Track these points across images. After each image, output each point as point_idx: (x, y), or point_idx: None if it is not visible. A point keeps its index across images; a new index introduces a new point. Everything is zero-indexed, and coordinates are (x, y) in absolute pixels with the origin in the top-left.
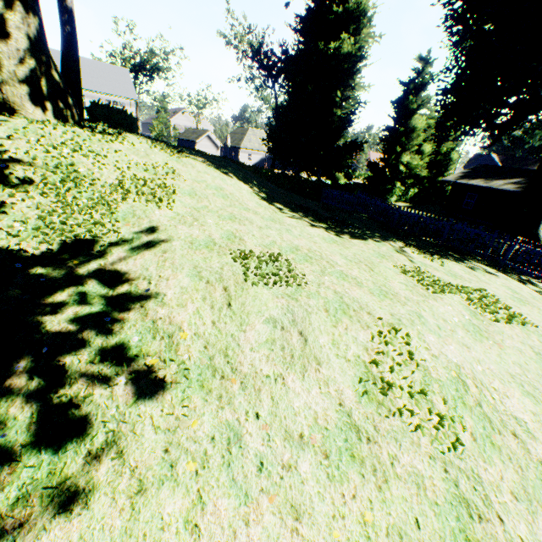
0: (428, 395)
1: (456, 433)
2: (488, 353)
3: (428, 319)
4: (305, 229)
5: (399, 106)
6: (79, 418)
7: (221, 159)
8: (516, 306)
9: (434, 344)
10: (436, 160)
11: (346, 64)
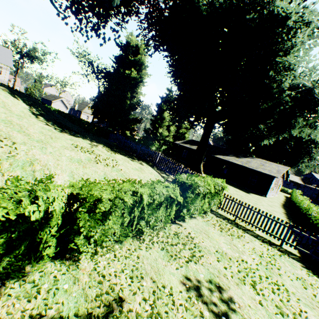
0: (3, 161)
1: (2, 172)
2: (70, 165)
3: (49, 150)
4: (37, 123)
5: (158, 106)
6: None
7: (28, 96)
8: (127, 168)
9: (35, 153)
10: (178, 135)
11: (133, 81)
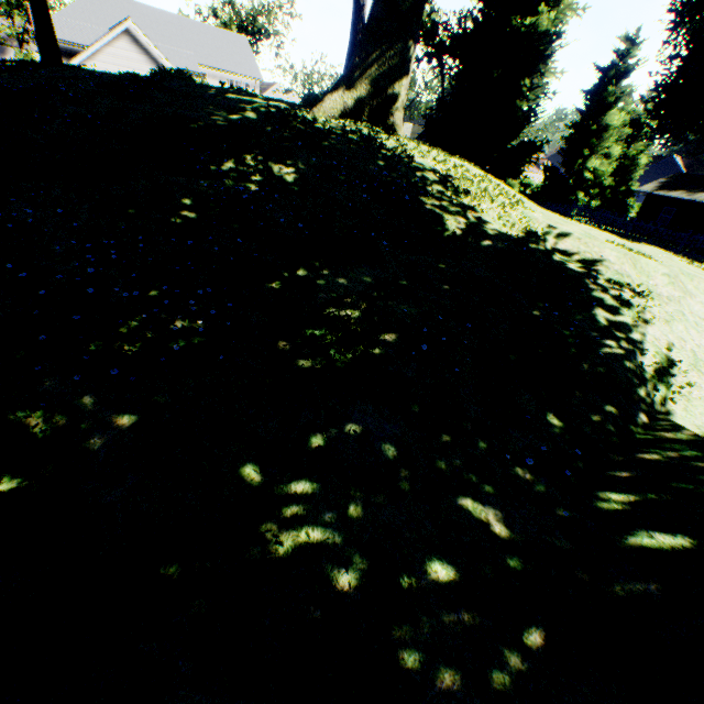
0: None
1: None
2: None
3: None
4: (602, 233)
5: (593, 98)
6: (625, 301)
7: None
8: None
9: None
10: (622, 166)
11: (543, 46)
